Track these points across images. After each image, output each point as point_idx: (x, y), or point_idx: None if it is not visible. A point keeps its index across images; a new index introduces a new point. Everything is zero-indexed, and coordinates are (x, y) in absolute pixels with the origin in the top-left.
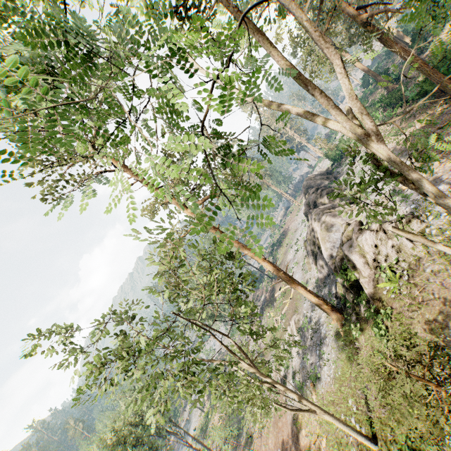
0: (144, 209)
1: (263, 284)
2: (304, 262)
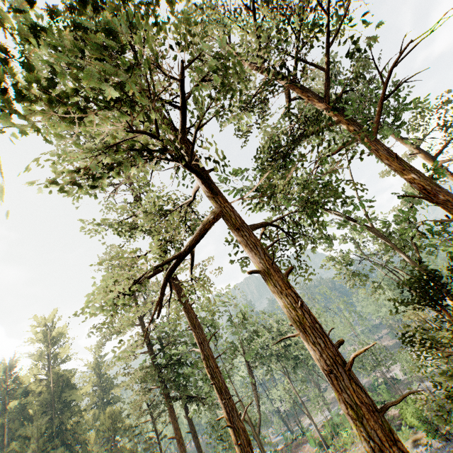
0: (382, 172)
1: None
2: None
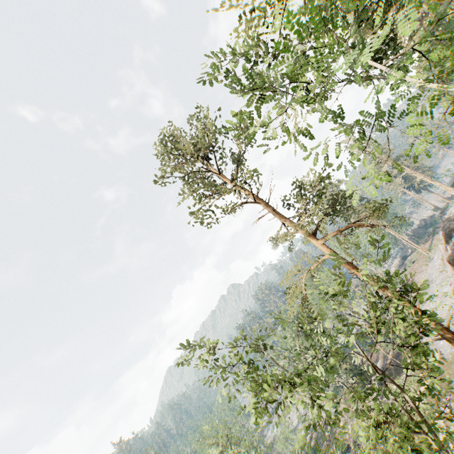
0: (282, 236)
1: (377, 347)
2: (452, 324)
